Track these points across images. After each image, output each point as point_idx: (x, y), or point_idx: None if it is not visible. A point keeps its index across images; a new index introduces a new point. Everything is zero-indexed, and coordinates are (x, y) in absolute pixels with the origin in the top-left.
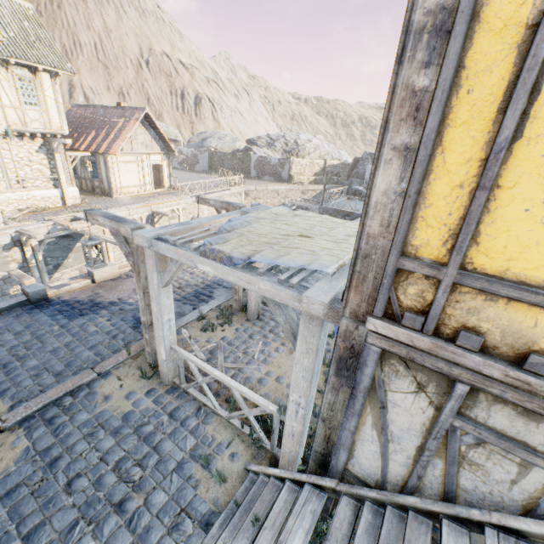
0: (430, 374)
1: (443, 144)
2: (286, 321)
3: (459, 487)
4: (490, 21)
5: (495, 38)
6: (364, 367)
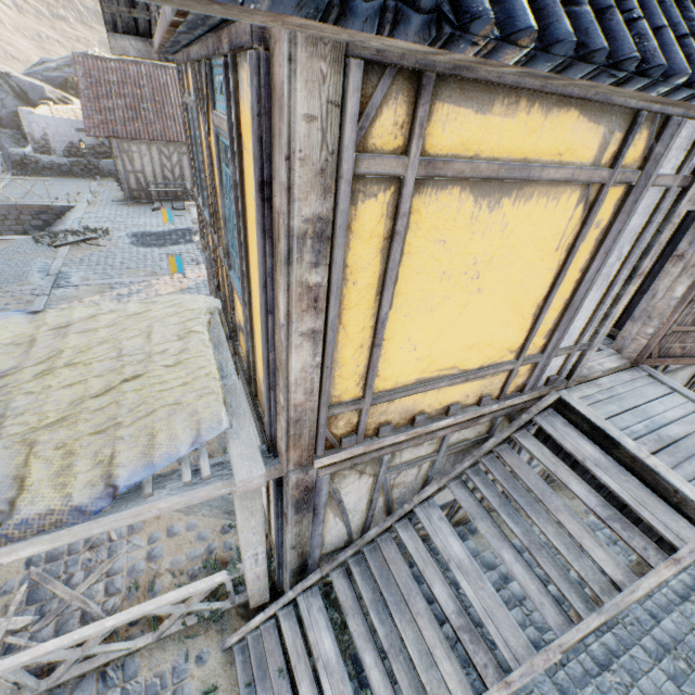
0: (367, 462)
1: (343, 322)
2: (213, 508)
3: (393, 500)
4: (359, 232)
5: (366, 245)
6: (321, 492)
